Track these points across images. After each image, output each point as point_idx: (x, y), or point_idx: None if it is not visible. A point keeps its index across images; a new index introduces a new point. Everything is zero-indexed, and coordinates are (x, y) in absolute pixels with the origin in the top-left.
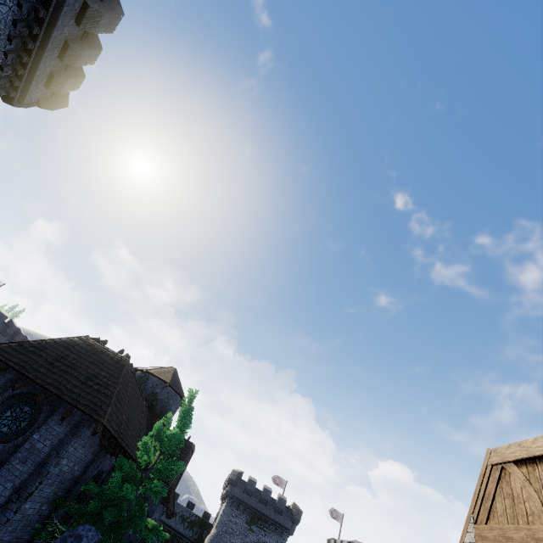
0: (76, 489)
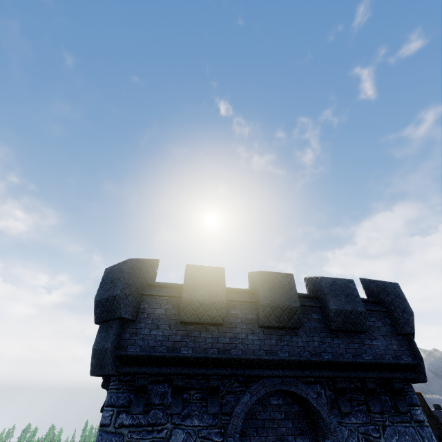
0: None
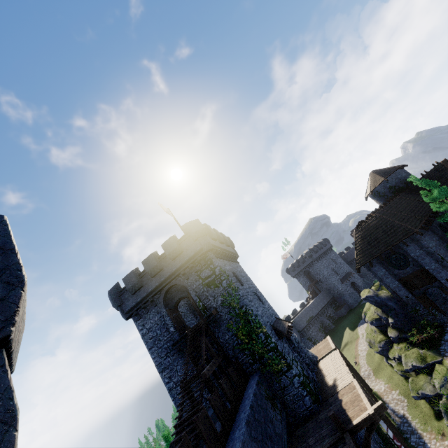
0: (445, 238)
